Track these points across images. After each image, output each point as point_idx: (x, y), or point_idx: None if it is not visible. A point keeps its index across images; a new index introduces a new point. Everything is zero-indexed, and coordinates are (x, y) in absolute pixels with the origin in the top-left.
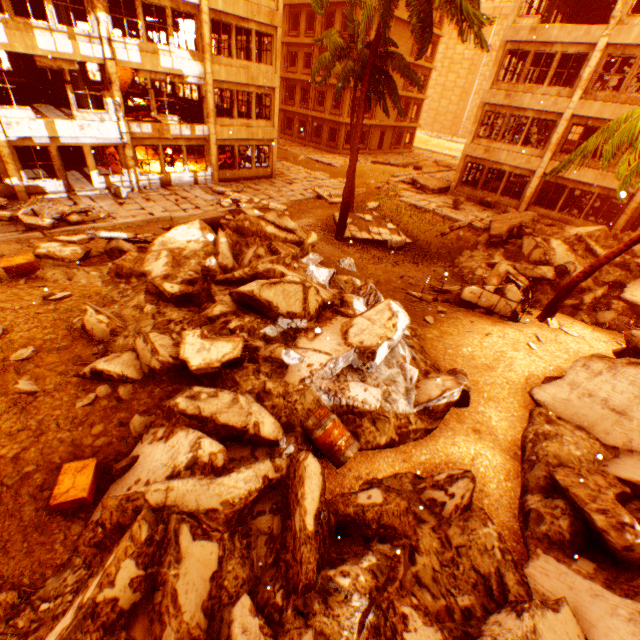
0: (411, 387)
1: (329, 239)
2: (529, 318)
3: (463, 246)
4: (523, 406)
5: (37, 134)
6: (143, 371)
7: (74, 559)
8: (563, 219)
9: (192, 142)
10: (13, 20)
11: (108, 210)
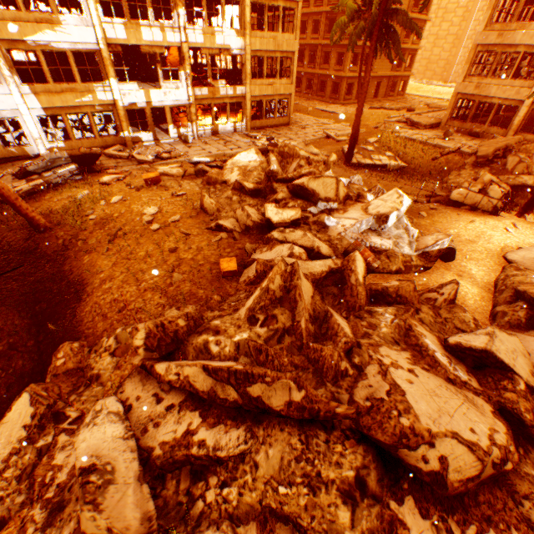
0: (412, 241)
1: (339, 165)
2: (508, 215)
3: (451, 168)
4: (497, 264)
5: (139, 100)
6: (241, 228)
7: (238, 293)
8: None
9: (233, 100)
10: (130, 22)
11: (182, 151)
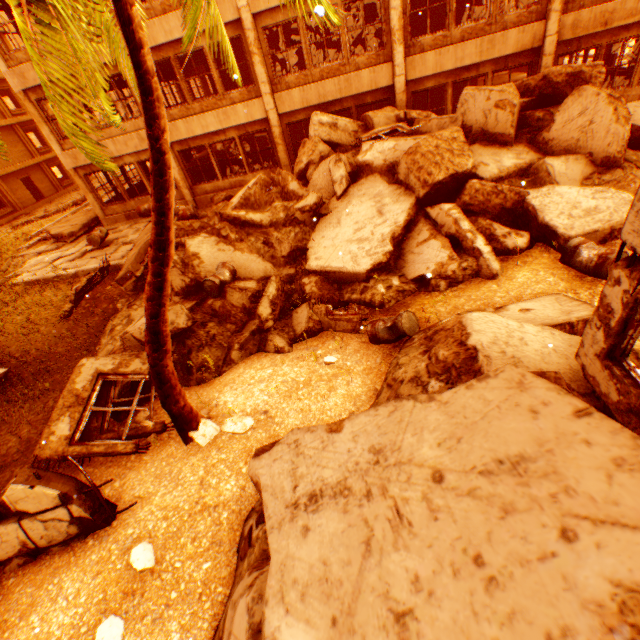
0: None
1: None
2: (171, 444)
3: (109, 311)
4: None
5: None
6: None
7: None
8: (235, 183)
9: None
10: None
11: None
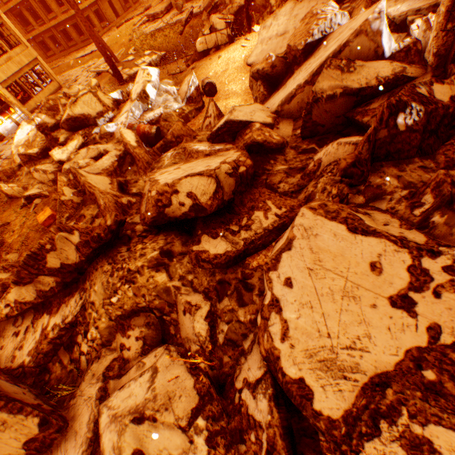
0: (177, 97)
1: (117, 88)
2: (244, 37)
3: (197, 31)
4: (247, 73)
5: None
6: (51, 186)
7: None
8: None
9: None
10: None
11: None
